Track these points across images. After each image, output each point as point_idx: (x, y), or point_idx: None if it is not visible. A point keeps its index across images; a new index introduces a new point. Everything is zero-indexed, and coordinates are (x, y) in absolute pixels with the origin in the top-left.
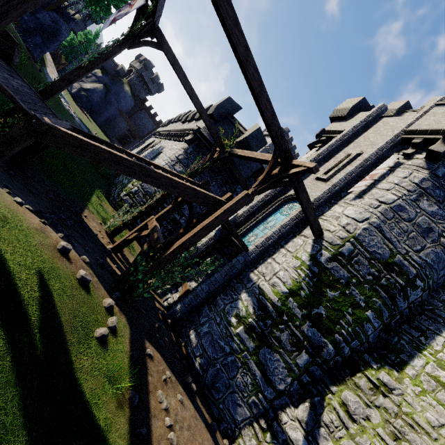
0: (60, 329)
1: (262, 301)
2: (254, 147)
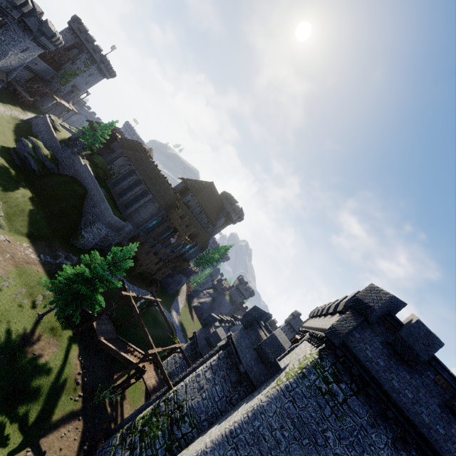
0: (64, 387)
1: (134, 421)
2: (213, 341)
